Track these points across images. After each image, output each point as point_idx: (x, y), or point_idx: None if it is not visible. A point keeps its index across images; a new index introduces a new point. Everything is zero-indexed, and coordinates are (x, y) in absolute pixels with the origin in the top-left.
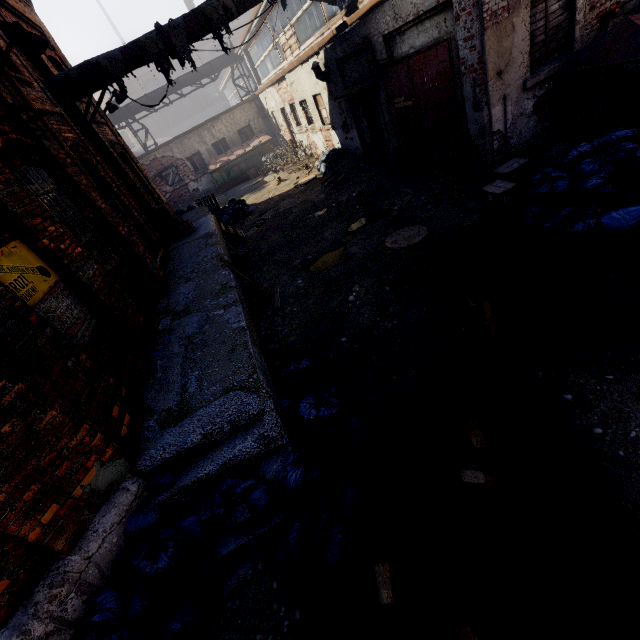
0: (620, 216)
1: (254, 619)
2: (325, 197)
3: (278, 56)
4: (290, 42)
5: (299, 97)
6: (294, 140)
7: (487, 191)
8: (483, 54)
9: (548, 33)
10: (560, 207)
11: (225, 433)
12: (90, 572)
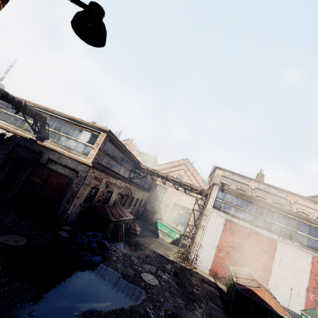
0: (97, 258)
1: None
2: None
3: None
4: None
5: None
6: None
7: (60, 233)
8: (78, 190)
9: (90, 195)
10: (81, 250)
11: None
12: None
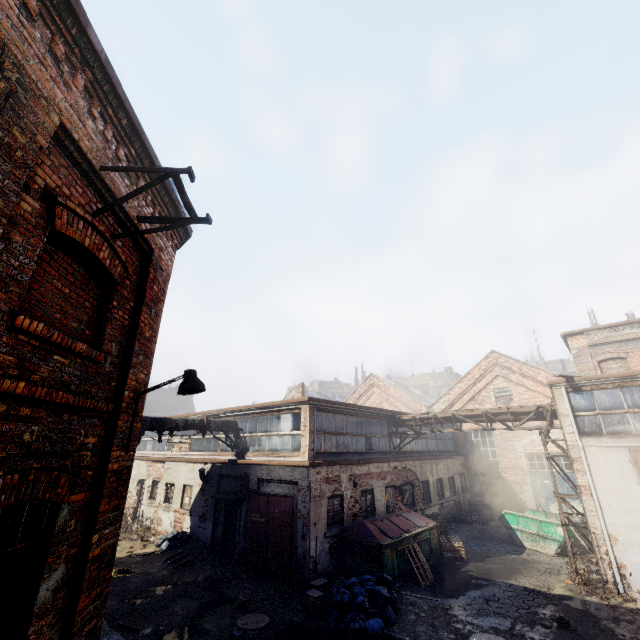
0: (373, 622)
1: None
2: (169, 573)
3: (164, 445)
4: (183, 445)
5: (169, 479)
6: (137, 509)
7: (309, 594)
8: (309, 511)
9: (334, 513)
10: (347, 613)
11: None
12: None
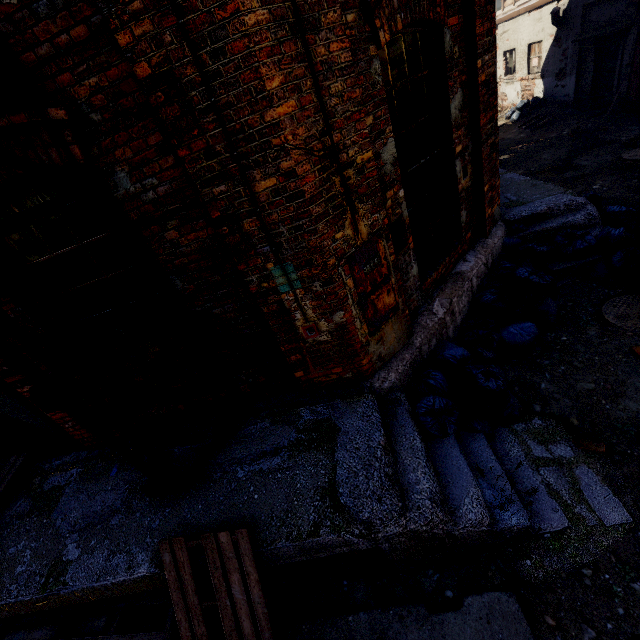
0: None
1: (584, 294)
2: (527, 136)
3: None
4: None
5: (507, 46)
6: None
7: None
8: None
9: None
10: None
11: (560, 211)
12: (494, 251)
